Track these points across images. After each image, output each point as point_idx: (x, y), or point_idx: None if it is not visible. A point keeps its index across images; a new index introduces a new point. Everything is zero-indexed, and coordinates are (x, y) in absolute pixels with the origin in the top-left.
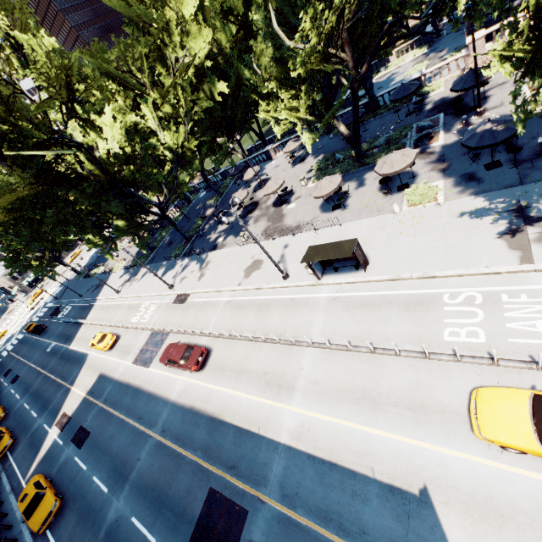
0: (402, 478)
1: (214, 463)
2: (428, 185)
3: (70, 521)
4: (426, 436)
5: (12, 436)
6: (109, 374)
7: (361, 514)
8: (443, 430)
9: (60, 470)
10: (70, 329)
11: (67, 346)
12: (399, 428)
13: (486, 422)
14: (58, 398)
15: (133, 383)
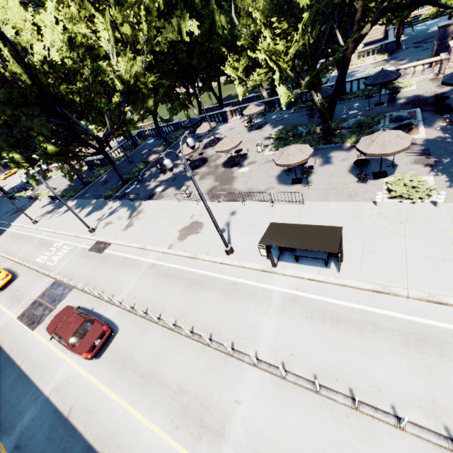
0: None
1: None
2: (419, 179)
3: None
4: None
5: None
6: None
7: None
8: None
9: None
10: None
11: None
12: None
13: None
14: None
15: (7, 348)
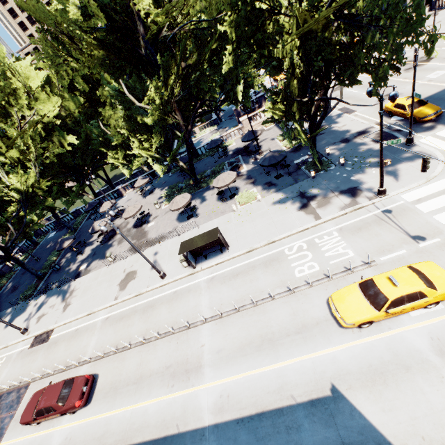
0: (316, 389)
1: None
2: (249, 191)
3: None
4: (316, 346)
5: None
6: None
7: (300, 443)
8: (324, 336)
9: None
10: None
11: None
12: (297, 351)
13: (345, 313)
14: None
15: None
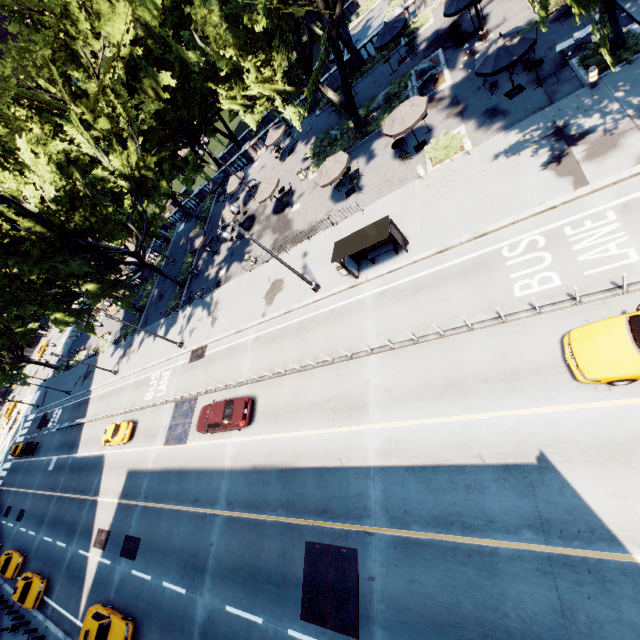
0: (515, 453)
1: (302, 515)
2: (450, 135)
3: (153, 639)
4: (527, 402)
5: (43, 578)
6: (140, 467)
7: (482, 505)
8: (543, 390)
9: (119, 591)
10: (70, 435)
11: (73, 456)
12: (496, 405)
13: (587, 363)
14: (85, 516)
15: (173, 466)
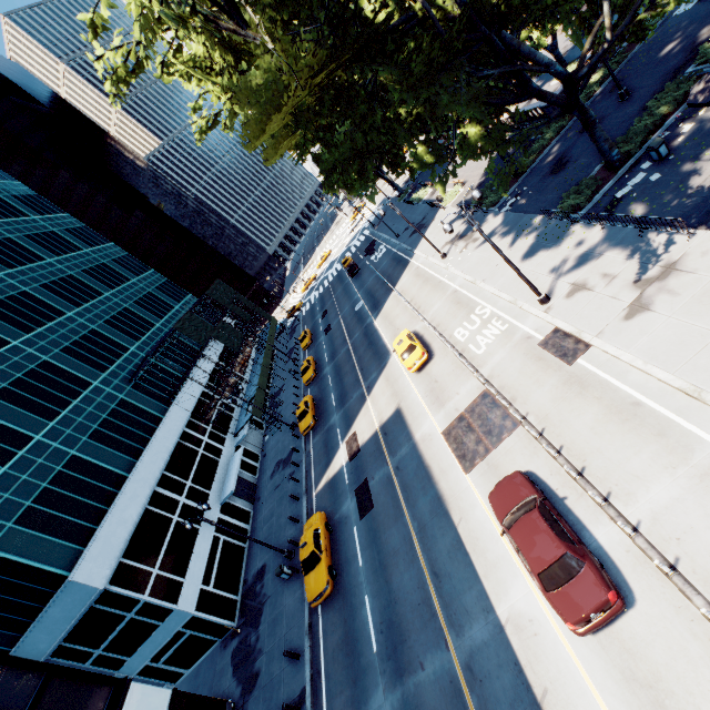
0: None
1: None
2: None
3: (337, 628)
4: None
5: (314, 415)
6: (408, 421)
7: None
8: None
9: (340, 525)
10: (379, 291)
11: (372, 319)
12: None
13: None
14: (354, 401)
15: (437, 479)
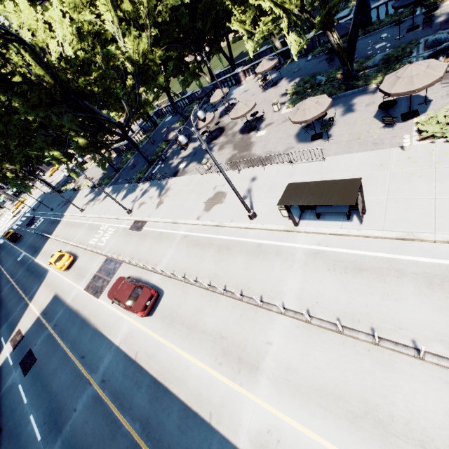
0: None
1: (153, 448)
2: None
3: None
4: None
5: None
6: (62, 297)
7: None
8: None
9: (4, 395)
10: (39, 242)
11: (33, 259)
12: None
13: None
14: (17, 312)
15: (82, 312)
